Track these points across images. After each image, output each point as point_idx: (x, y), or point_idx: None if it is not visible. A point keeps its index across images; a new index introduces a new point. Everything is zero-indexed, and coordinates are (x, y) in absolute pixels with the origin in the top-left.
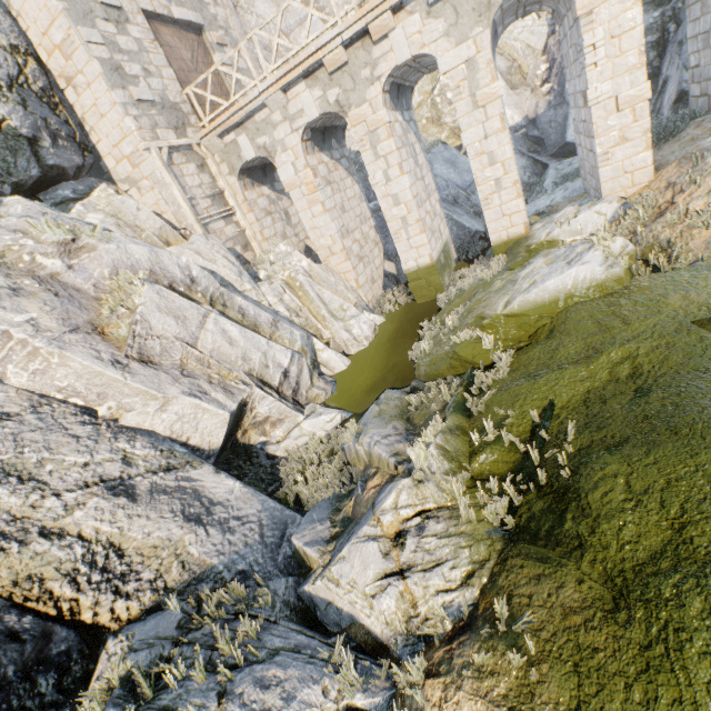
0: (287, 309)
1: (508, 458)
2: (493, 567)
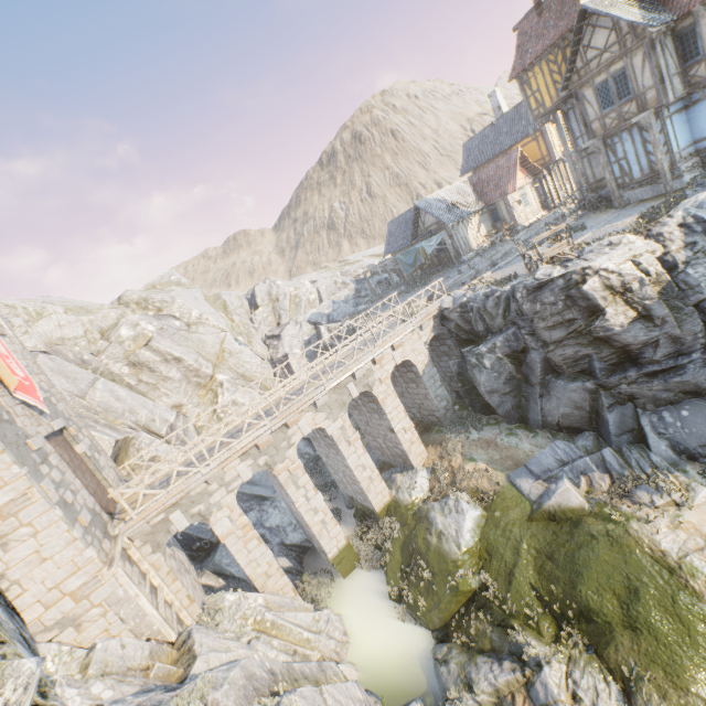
0: (286, 654)
1: (548, 620)
2: (603, 665)
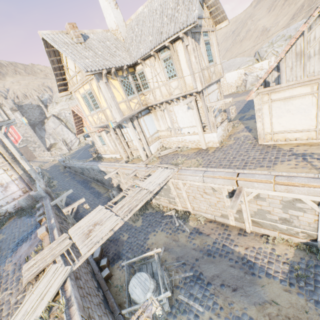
0: None
1: None
2: None
